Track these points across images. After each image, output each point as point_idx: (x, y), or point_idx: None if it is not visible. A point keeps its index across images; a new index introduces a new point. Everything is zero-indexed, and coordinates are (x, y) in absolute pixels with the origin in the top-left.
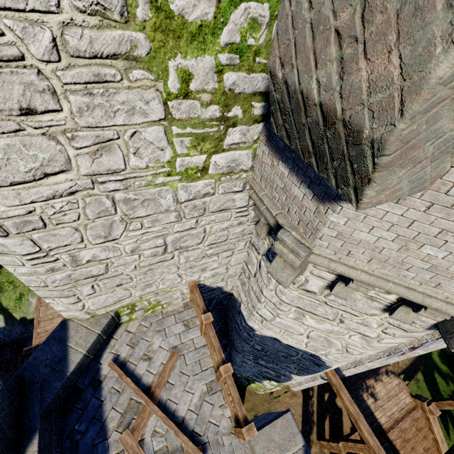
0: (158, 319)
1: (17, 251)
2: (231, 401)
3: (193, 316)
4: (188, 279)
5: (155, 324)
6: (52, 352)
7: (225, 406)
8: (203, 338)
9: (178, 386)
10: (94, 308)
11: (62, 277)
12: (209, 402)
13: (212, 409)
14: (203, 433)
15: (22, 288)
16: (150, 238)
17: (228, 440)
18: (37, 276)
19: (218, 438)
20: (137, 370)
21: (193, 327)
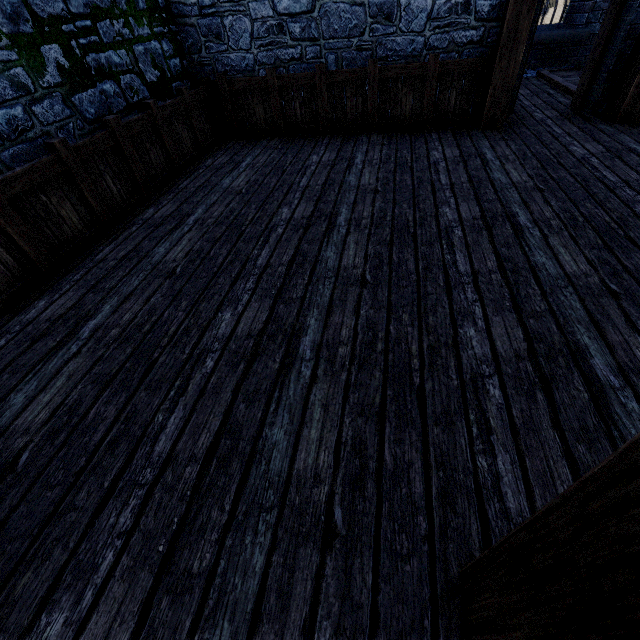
0: None
1: None
2: None
3: None
4: None
5: None
6: None
7: None
8: None
9: None
10: None
11: None
12: None
13: None
14: None
15: None
16: None
17: None
18: None
19: None
20: None
21: None
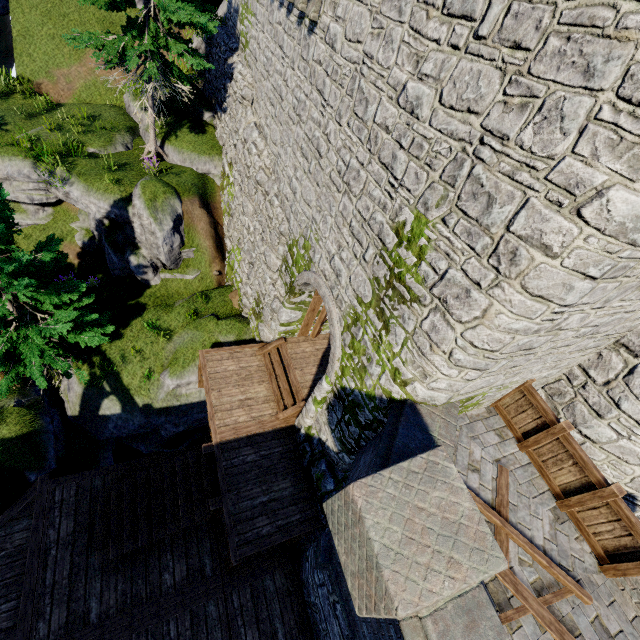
0: (465, 423)
1: (567, 299)
2: (601, 531)
3: (501, 426)
4: (532, 376)
5: (465, 429)
6: (420, 441)
7: (580, 540)
8: (523, 454)
9: (521, 509)
10: (462, 392)
11: (522, 343)
12: (561, 532)
13: (567, 541)
14: (570, 569)
15: (152, 362)
16: (608, 314)
17: (598, 579)
18: (515, 335)
19: (587, 576)
20: (469, 482)
21: (507, 439)
